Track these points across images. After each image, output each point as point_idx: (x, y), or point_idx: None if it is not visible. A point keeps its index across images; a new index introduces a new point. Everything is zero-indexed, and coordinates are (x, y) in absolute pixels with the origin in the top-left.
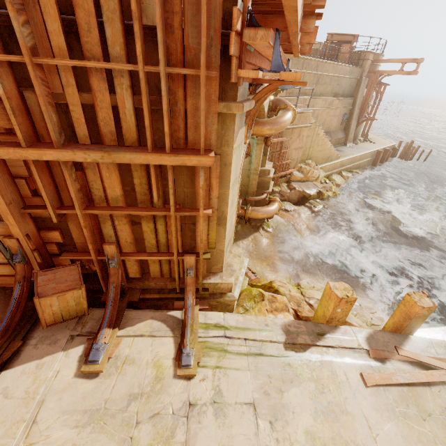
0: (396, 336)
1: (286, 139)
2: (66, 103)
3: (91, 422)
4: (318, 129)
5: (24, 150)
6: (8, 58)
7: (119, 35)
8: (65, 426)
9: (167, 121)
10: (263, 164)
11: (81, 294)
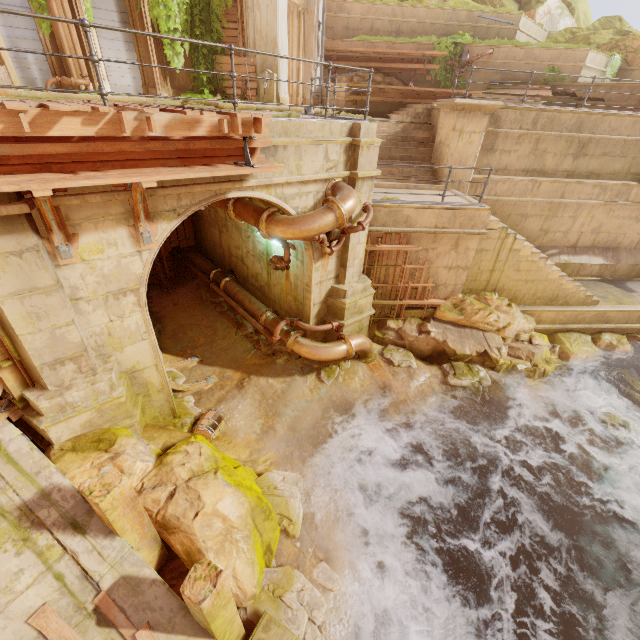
0: (184, 615)
1: (413, 249)
2: None
3: None
4: (513, 240)
5: None
6: None
7: None
8: None
9: None
10: (342, 279)
11: None
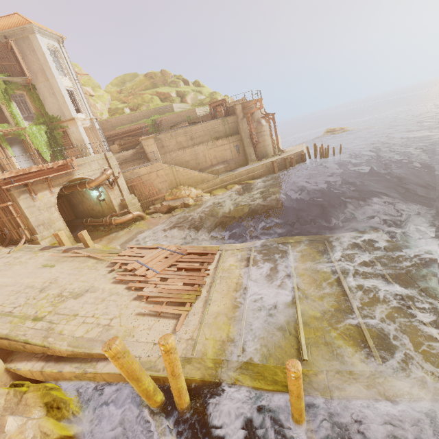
0: (82, 248)
1: (143, 180)
2: None
3: None
4: (175, 168)
5: None
6: None
7: None
8: None
9: None
10: (123, 196)
11: None
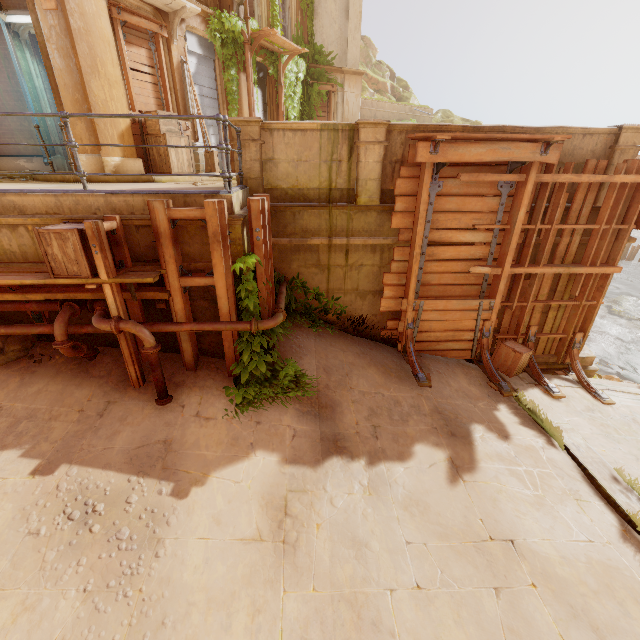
0: None
1: None
2: (539, 243)
3: (584, 416)
4: None
5: (527, 269)
6: (542, 227)
7: (587, 212)
8: (574, 416)
9: (604, 250)
10: None
11: (530, 355)
